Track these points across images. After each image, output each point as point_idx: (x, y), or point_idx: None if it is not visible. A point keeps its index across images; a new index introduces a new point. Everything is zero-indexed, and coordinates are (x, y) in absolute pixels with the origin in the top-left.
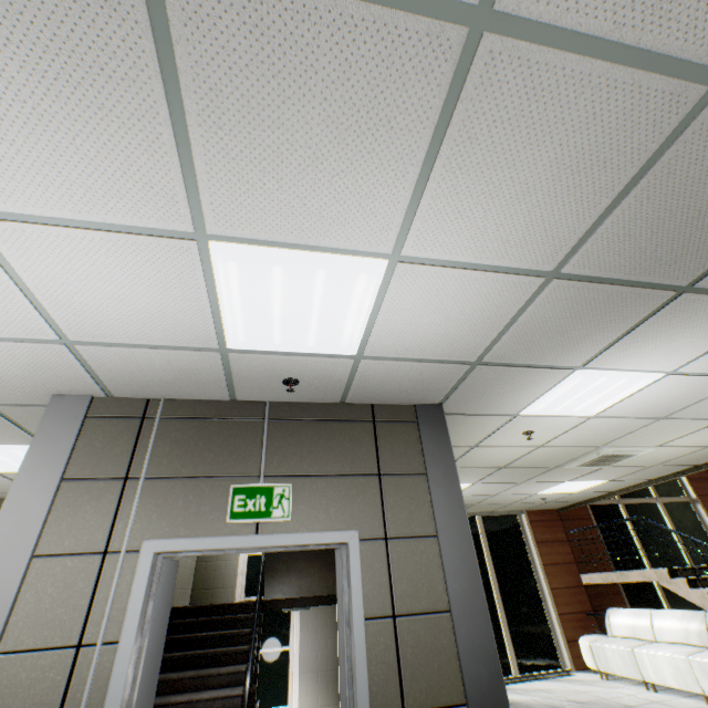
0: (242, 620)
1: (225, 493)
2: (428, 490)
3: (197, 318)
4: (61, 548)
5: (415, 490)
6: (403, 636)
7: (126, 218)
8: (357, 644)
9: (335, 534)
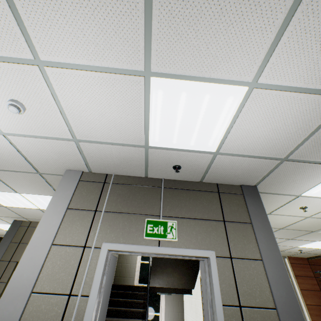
0: (139, 295)
1: (142, 223)
2: (253, 232)
3: (137, 126)
4: (65, 241)
5: (245, 232)
6: (247, 320)
7: (112, 63)
8: (219, 320)
9: (202, 251)
